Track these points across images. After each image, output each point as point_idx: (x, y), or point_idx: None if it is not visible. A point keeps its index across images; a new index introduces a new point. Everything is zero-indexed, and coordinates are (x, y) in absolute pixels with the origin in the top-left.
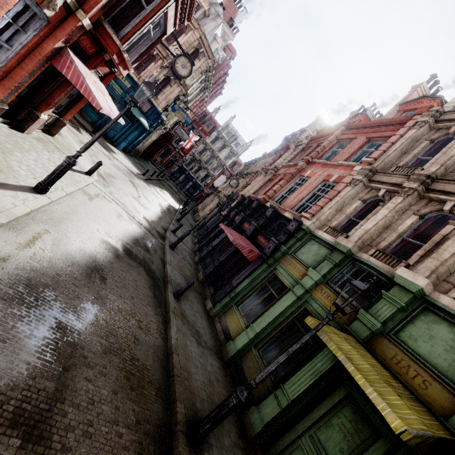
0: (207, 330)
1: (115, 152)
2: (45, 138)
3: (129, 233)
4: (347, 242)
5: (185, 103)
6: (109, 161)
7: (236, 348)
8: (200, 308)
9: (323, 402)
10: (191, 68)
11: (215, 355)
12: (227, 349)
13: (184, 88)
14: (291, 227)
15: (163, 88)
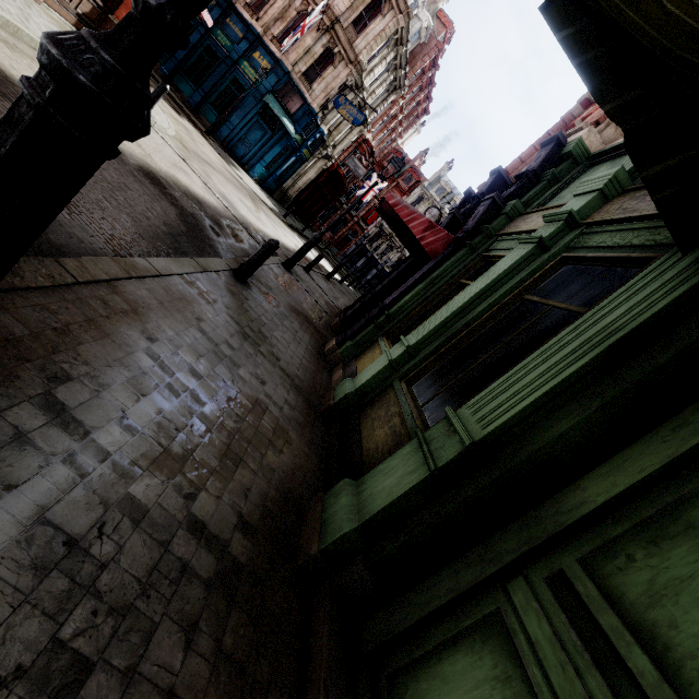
0: (301, 359)
1: (240, 171)
2: None
3: (183, 185)
4: None
5: (362, 109)
6: (220, 162)
7: (354, 386)
8: (302, 336)
9: (633, 444)
10: None
11: (292, 385)
12: (334, 393)
13: (355, 68)
14: (535, 162)
15: (321, 72)
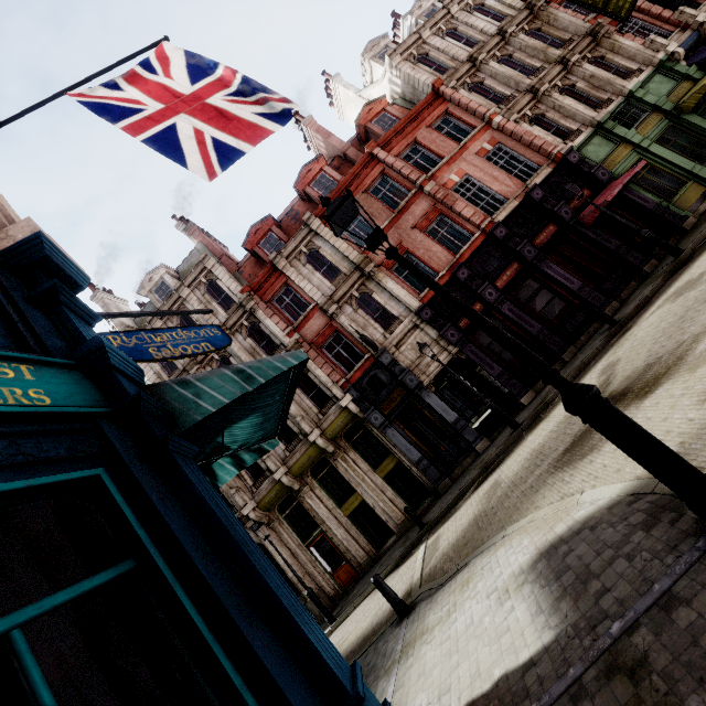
0: None
1: (530, 578)
2: None
3: None
4: (602, 113)
5: None
6: None
7: None
8: None
9: None
10: None
11: None
12: None
13: None
14: (576, 157)
15: None
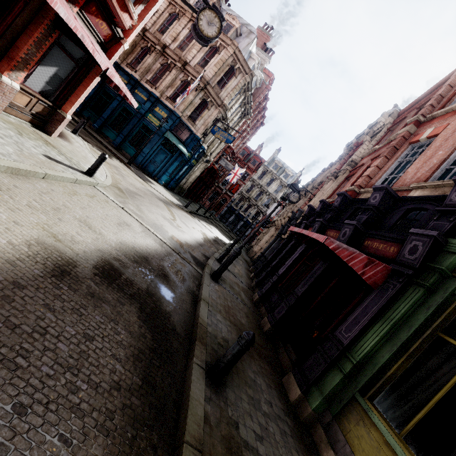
0: None
1: (153, 183)
2: (30, 129)
3: (130, 246)
4: None
5: (226, 130)
6: (141, 185)
7: None
8: (275, 403)
9: None
10: (220, 25)
11: None
12: None
13: (222, 108)
14: None
15: (200, 113)
